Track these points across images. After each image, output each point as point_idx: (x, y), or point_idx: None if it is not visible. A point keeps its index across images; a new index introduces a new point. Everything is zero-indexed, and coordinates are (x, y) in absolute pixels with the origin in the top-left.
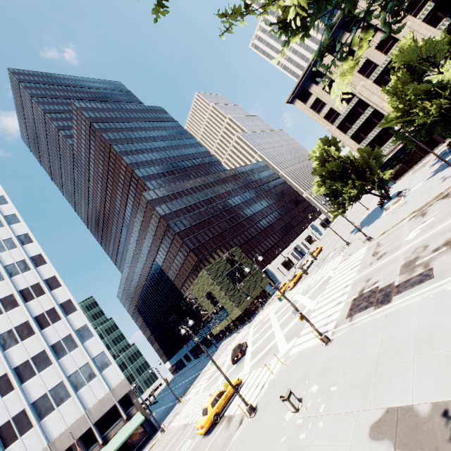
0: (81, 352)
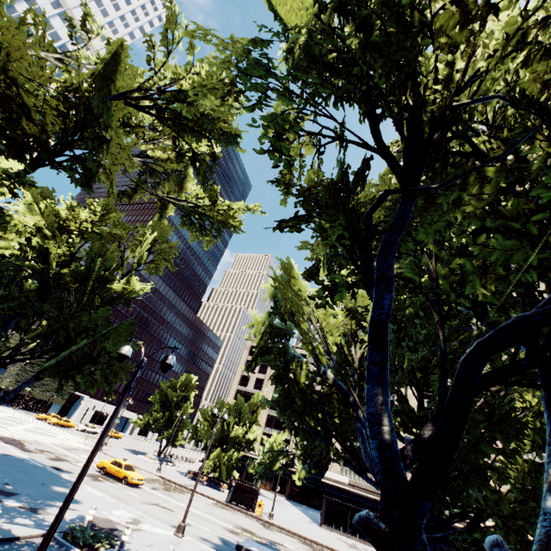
0: None
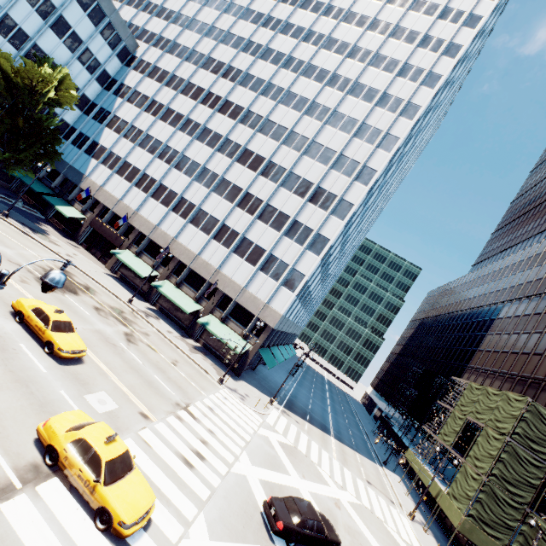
0: (297, 252)
